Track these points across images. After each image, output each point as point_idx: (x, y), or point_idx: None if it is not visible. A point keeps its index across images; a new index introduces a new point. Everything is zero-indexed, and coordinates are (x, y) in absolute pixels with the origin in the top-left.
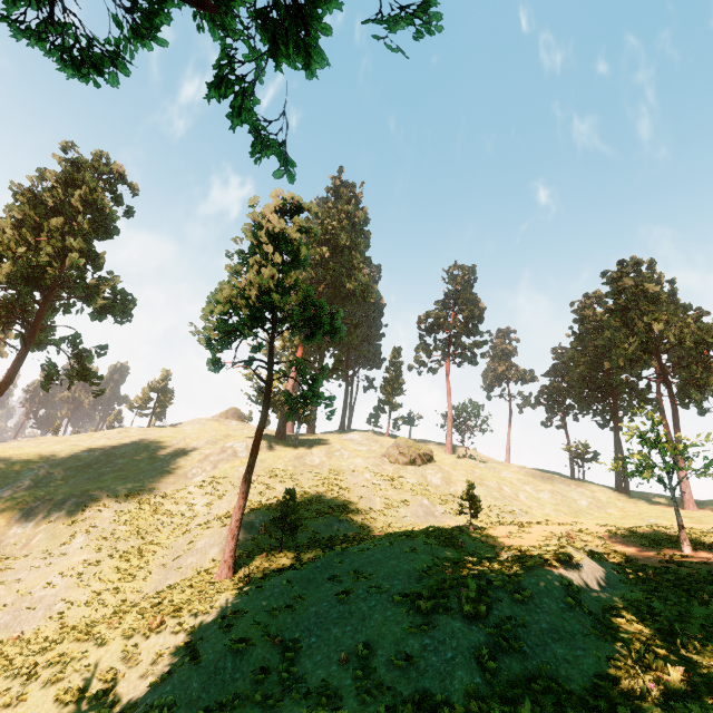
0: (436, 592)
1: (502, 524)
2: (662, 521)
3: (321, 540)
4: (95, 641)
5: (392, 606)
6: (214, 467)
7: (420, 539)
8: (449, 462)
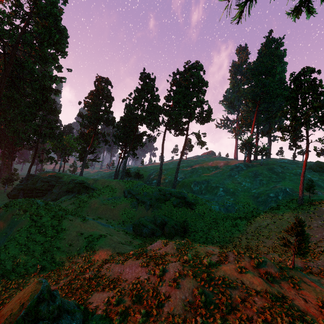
0: None
1: None
2: None
3: (318, 196)
4: (283, 214)
5: None
6: (238, 172)
7: None
8: None
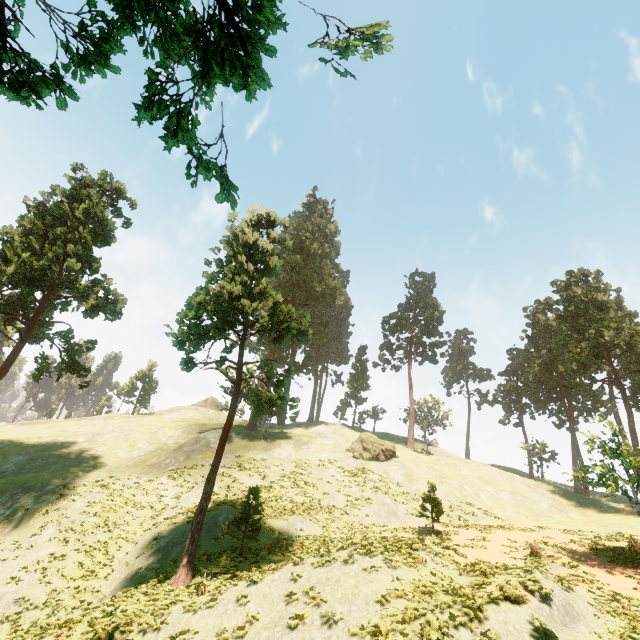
0: (395, 625)
1: (464, 527)
2: (626, 530)
3: (282, 542)
4: None
5: (348, 639)
6: (187, 457)
7: (380, 554)
8: (411, 458)
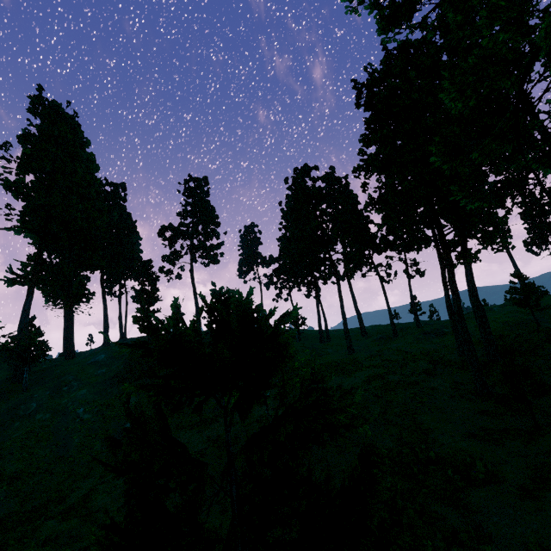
0: None
1: (193, 427)
2: None
3: None
4: None
5: None
6: None
7: None
8: None
